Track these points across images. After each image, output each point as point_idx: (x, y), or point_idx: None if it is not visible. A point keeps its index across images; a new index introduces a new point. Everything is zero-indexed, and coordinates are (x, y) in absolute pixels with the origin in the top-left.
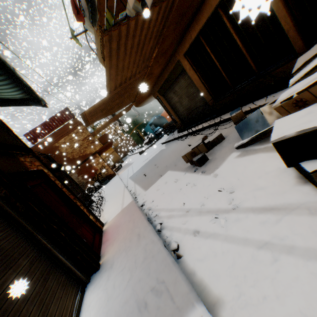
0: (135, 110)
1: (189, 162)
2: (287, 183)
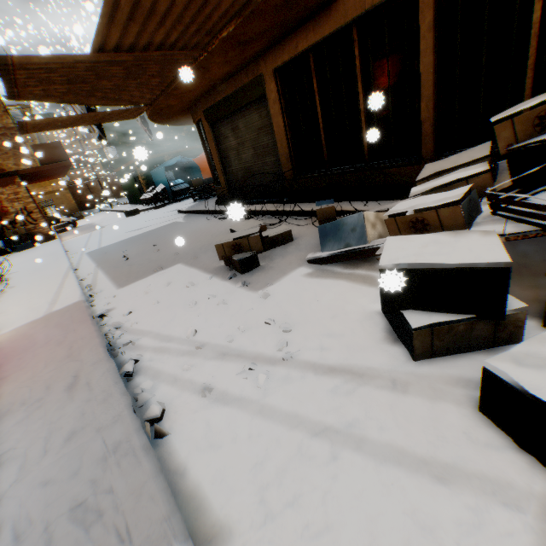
0: (146, 127)
1: (225, 260)
2: (372, 336)
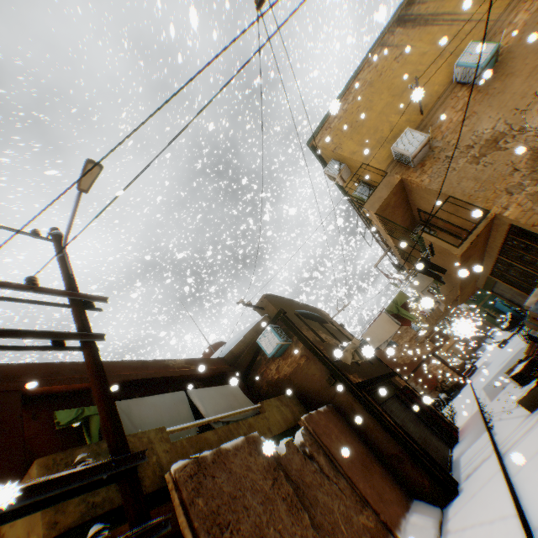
0: None
1: None
2: None
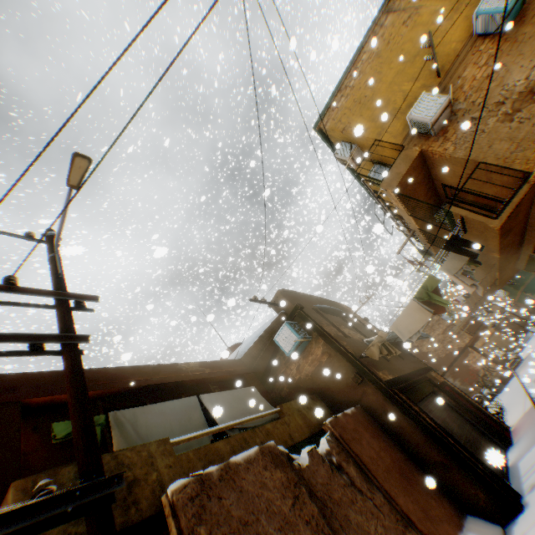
0: None
1: None
2: None
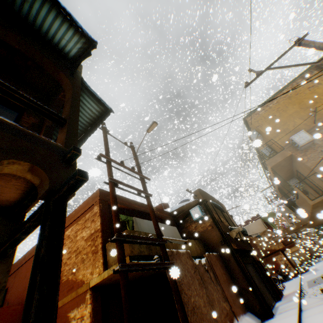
0: None
1: None
2: None
